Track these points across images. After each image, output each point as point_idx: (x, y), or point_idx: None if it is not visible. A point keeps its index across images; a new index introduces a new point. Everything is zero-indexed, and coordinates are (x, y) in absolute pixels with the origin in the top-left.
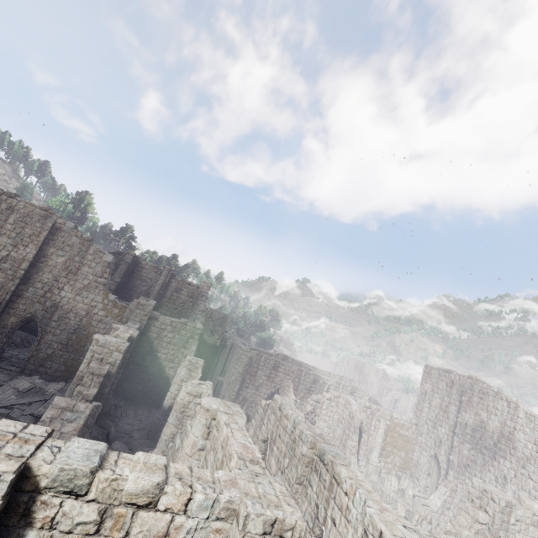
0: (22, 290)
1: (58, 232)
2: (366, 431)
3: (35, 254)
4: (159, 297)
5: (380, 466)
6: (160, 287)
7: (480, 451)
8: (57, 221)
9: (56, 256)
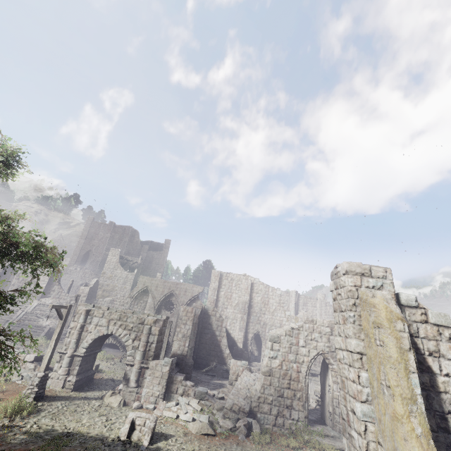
0: (248, 318)
1: (253, 285)
2: None
3: (249, 298)
4: (296, 311)
5: None
6: (295, 304)
7: None
8: (251, 279)
9: (256, 297)
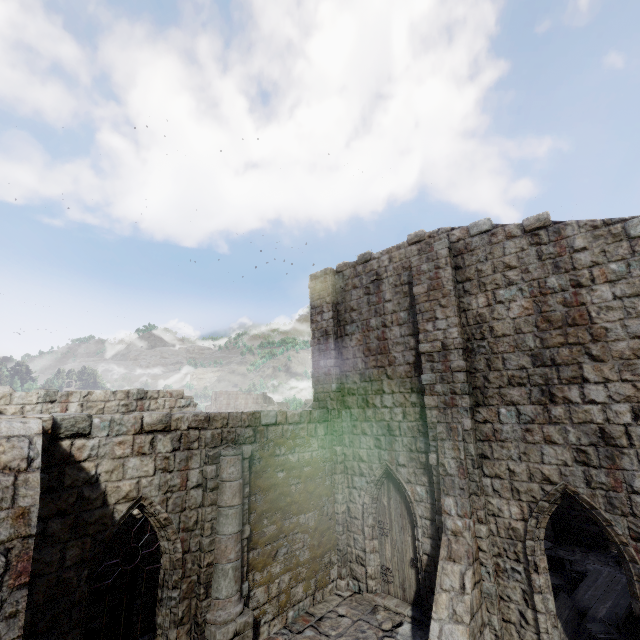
0: None
1: None
2: (171, 523)
3: None
4: None
5: (250, 624)
6: None
7: (503, 400)
8: None
9: None
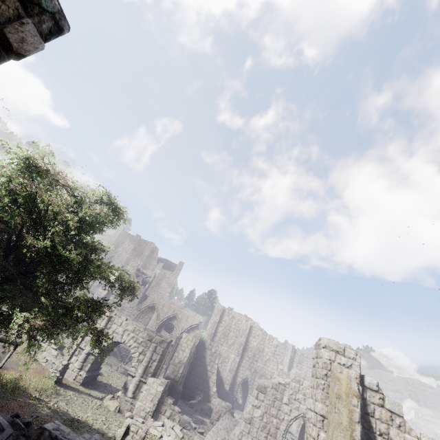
0: (240, 361)
1: (252, 328)
2: None
3: (245, 341)
4: (289, 367)
5: None
6: (290, 359)
7: None
8: (251, 322)
9: (253, 342)
